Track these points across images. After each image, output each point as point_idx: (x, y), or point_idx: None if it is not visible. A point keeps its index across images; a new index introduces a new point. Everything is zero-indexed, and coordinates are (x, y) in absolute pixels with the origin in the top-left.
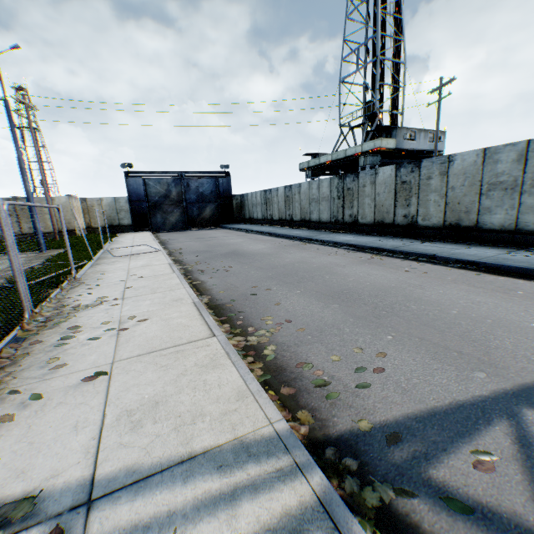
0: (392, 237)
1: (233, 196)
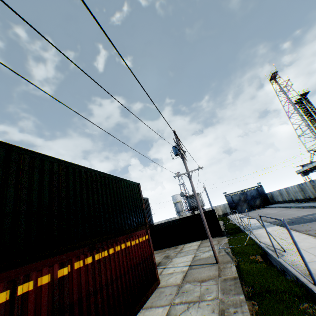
0: None
1: (266, 193)
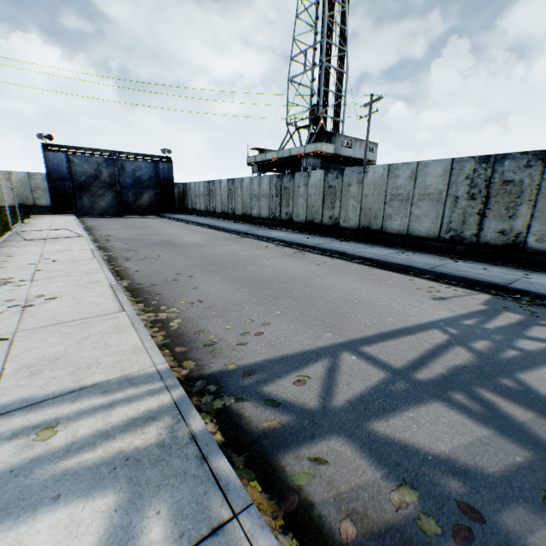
0: (319, 236)
1: (175, 184)
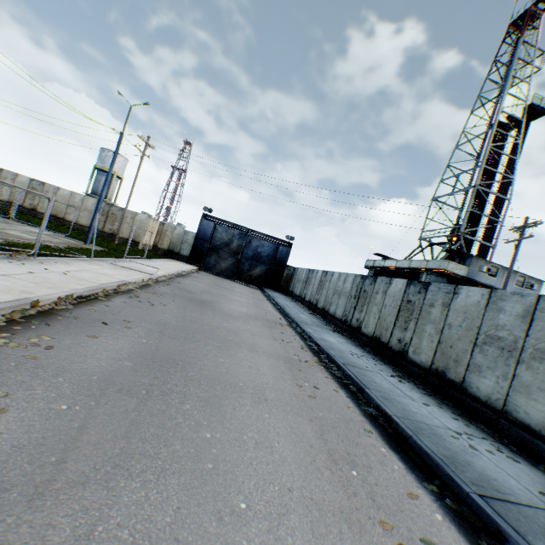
0: (379, 359)
1: (287, 266)
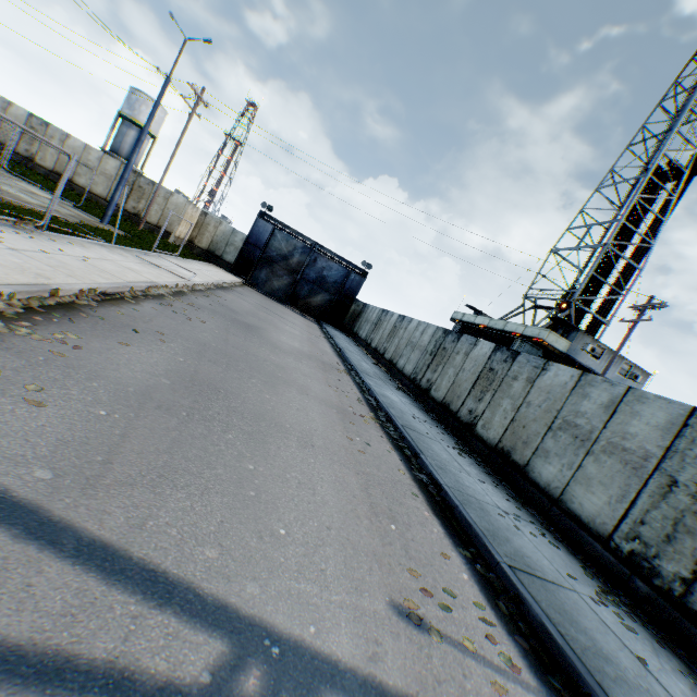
0: (443, 428)
1: (356, 300)
